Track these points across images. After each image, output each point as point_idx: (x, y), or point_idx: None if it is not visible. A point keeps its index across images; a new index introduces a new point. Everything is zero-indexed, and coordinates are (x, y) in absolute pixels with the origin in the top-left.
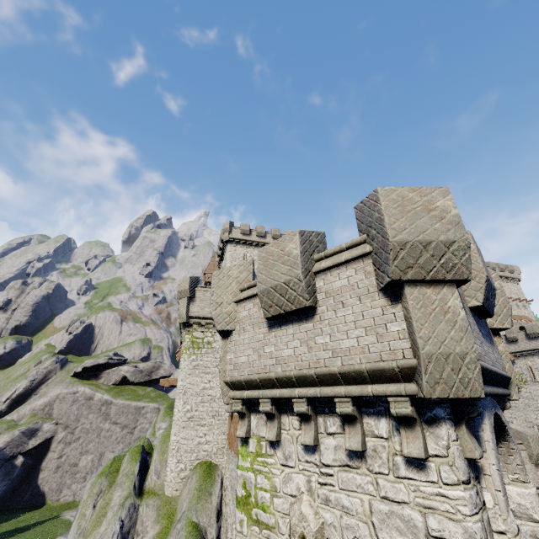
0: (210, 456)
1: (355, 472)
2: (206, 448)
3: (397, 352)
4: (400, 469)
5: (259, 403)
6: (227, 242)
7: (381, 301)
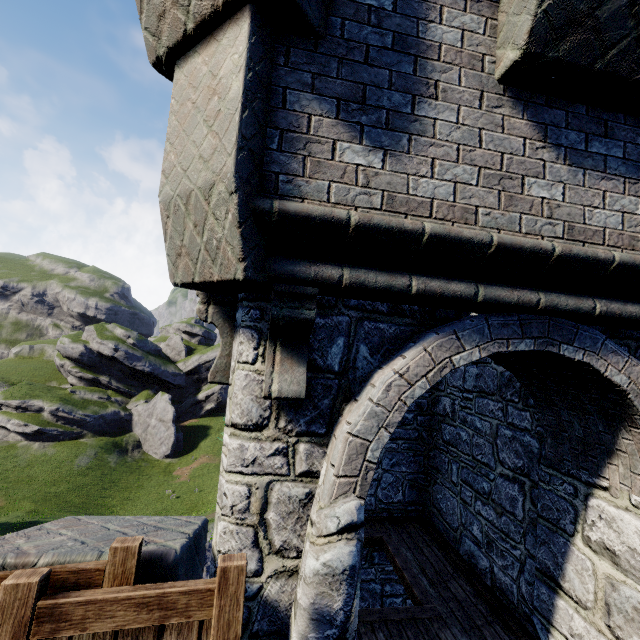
0: None
1: None
2: None
3: None
4: None
5: None
6: None
7: None
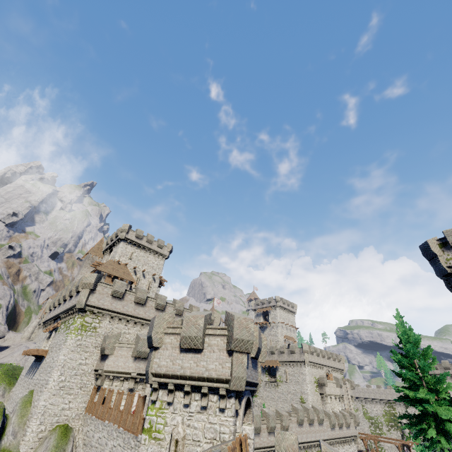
0: (69, 420)
1: (202, 414)
2: (67, 413)
3: (226, 373)
4: (217, 412)
5: (165, 385)
6: (122, 240)
7: (226, 354)
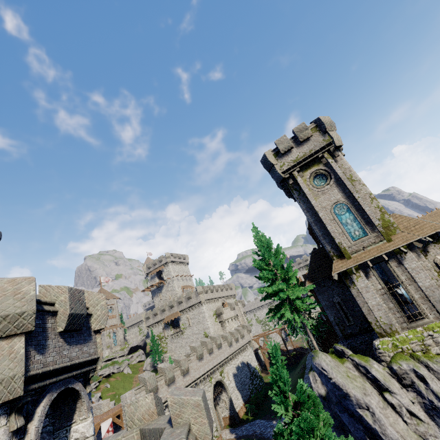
0: None
1: None
2: None
3: None
4: None
5: None
6: None
7: None
